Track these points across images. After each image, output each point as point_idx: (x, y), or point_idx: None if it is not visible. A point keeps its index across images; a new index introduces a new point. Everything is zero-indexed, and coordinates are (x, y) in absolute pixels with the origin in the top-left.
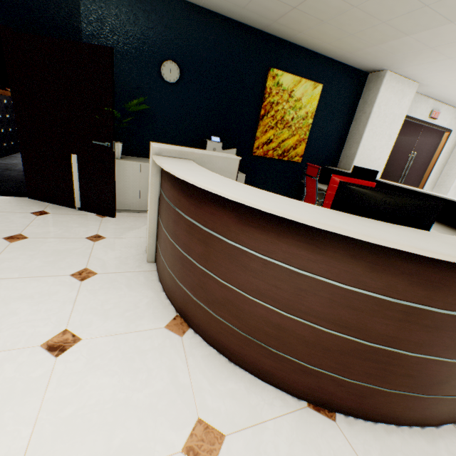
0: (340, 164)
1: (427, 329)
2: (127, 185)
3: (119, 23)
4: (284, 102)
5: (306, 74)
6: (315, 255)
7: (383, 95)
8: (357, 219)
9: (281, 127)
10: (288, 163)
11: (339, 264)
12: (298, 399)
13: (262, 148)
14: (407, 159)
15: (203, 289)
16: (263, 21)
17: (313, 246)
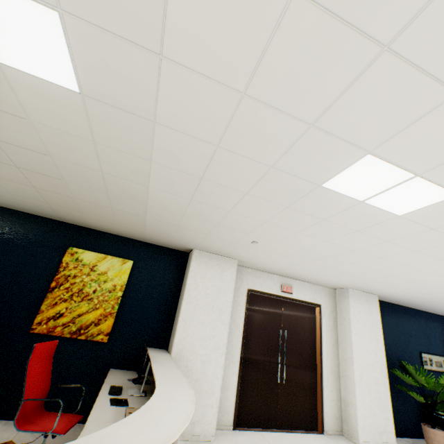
0: (169, 344)
1: None
2: None
3: None
4: (85, 275)
5: (114, 252)
6: None
7: (196, 268)
8: None
9: (79, 300)
10: (89, 343)
11: None
12: None
13: (47, 323)
14: (279, 339)
15: None
16: (52, 214)
17: None
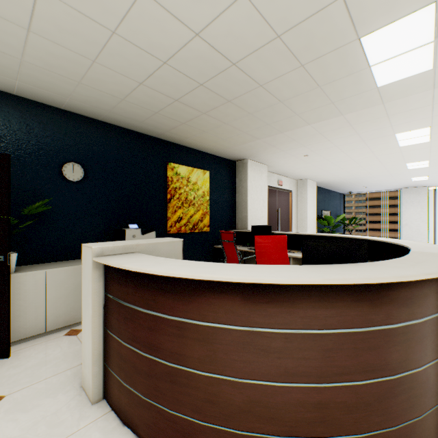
0: (238, 226)
1: (419, 340)
2: (26, 303)
3: (8, 132)
4: (185, 186)
5: (195, 165)
6: (329, 310)
7: (250, 174)
8: (335, 267)
9: (187, 206)
10: (199, 234)
11: (350, 311)
12: None
13: (175, 226)
14: (276, 214)
15: (214, 403)
16: (157, 131)
17: (325, 302)
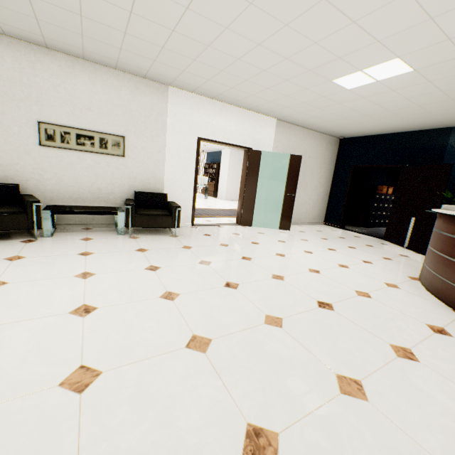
0: None
1: None
2: None
3: None
4: None
5: None
6: None
7: None
8: None
9: None
10: None
11: None
12: (448, 306)
13: None
14: None
15: (427, 257)
16: None
17: None
